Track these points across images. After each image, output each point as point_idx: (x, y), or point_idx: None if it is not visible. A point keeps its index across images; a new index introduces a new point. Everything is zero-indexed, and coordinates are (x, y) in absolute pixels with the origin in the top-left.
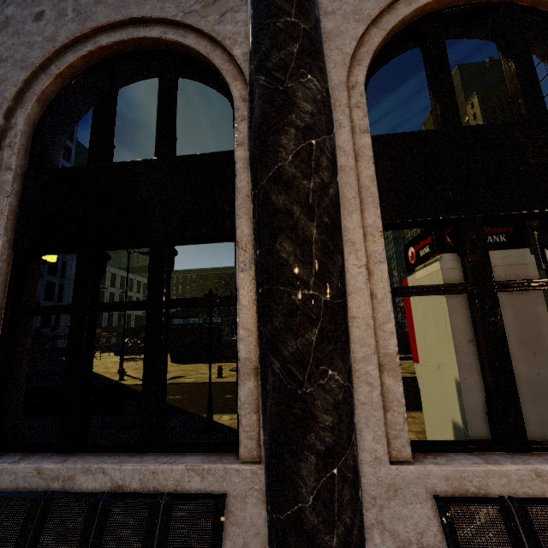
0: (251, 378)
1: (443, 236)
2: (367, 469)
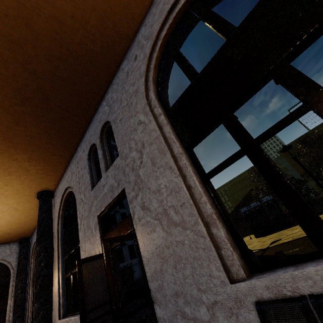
0: None
1: None
2: None
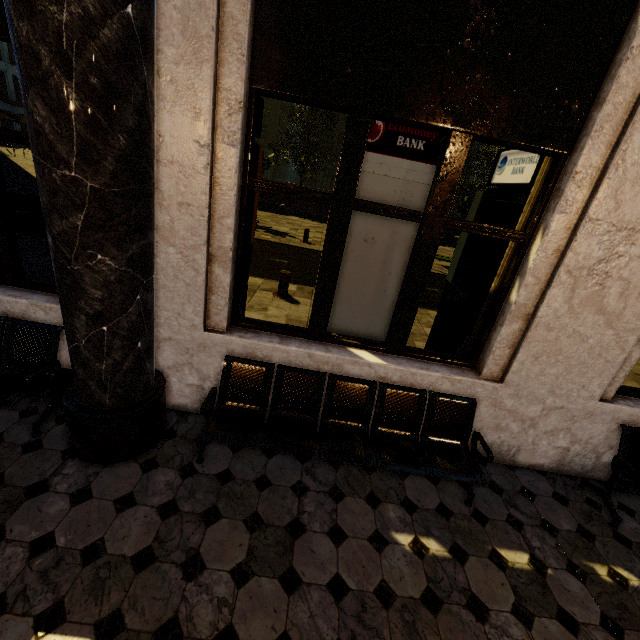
0: None
1: None
2: (185, 331)
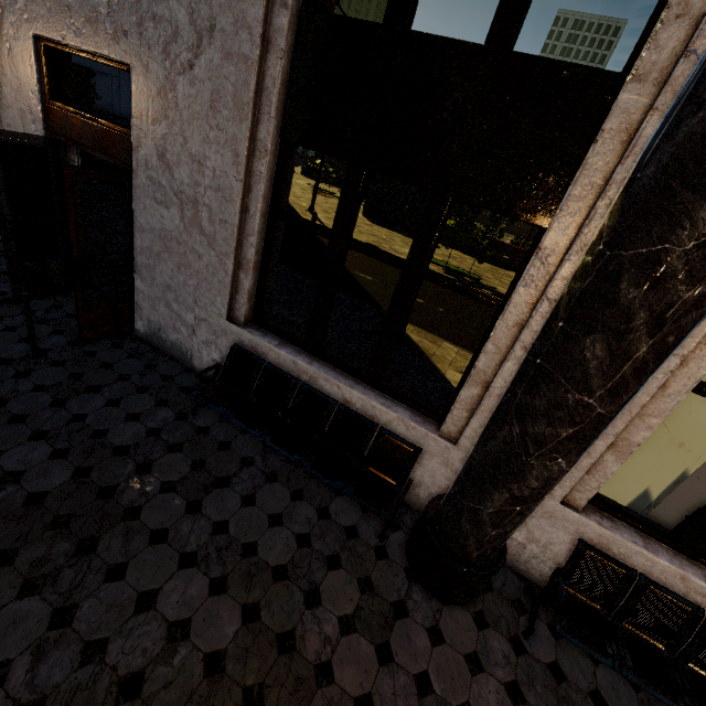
0: (478, 387)
1: None
2: None
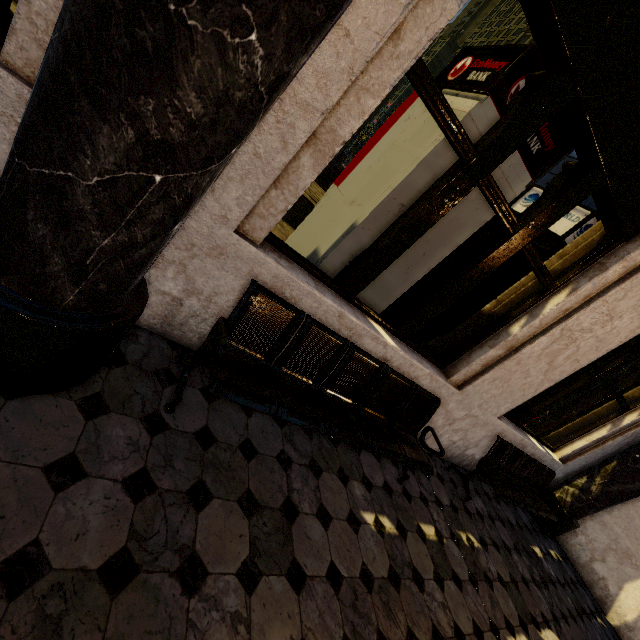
0: None
1: (516, 78)
2: (206, 219)
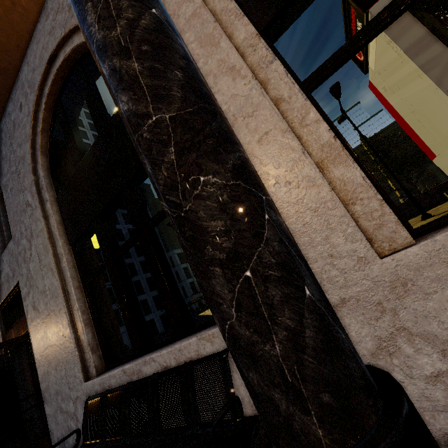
0: None
1: None
2: (355, 275)
